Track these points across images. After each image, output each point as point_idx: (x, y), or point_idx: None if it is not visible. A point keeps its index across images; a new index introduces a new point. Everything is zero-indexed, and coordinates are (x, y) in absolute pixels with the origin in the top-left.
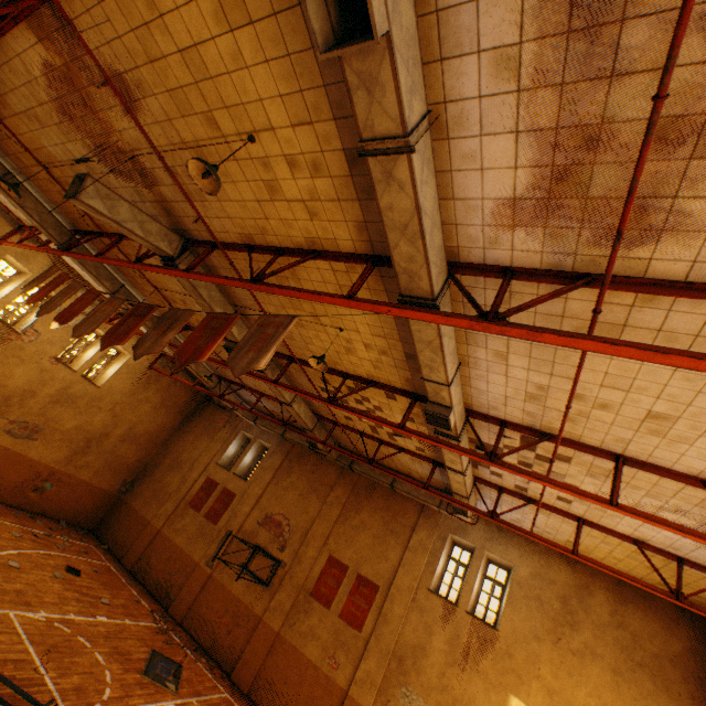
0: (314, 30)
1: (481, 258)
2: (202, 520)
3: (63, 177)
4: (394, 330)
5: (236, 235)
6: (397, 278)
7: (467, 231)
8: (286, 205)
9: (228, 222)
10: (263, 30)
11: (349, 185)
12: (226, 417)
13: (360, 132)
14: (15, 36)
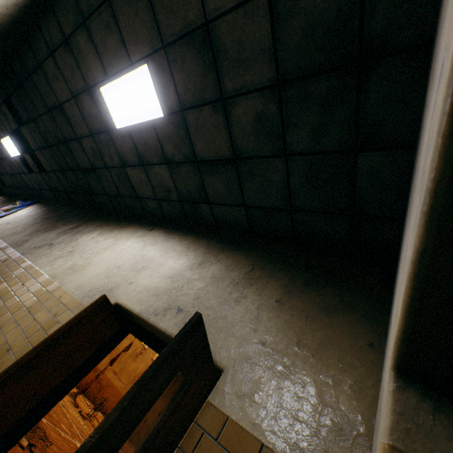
0: None
1: None
2: None
3: None
4: None
5: None
6: None
7: None
8: None
9: None
10: None
11: None
12: None
13: None
14: None
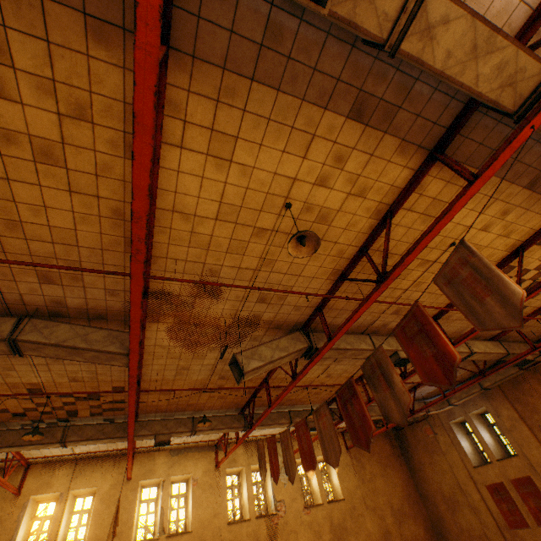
0: (307, 1)
1: (525, 12)
2: None
3: (214, 385)
4: (497, 183)
5: (325, 283)
6: (497, 105)
7: (491, 14)
8: (340, 215)
9: (314, 281)
10: (244, 132)
11: (369, 135)
12: (425, 426)
13: (378, 40)
14: (148, 337)
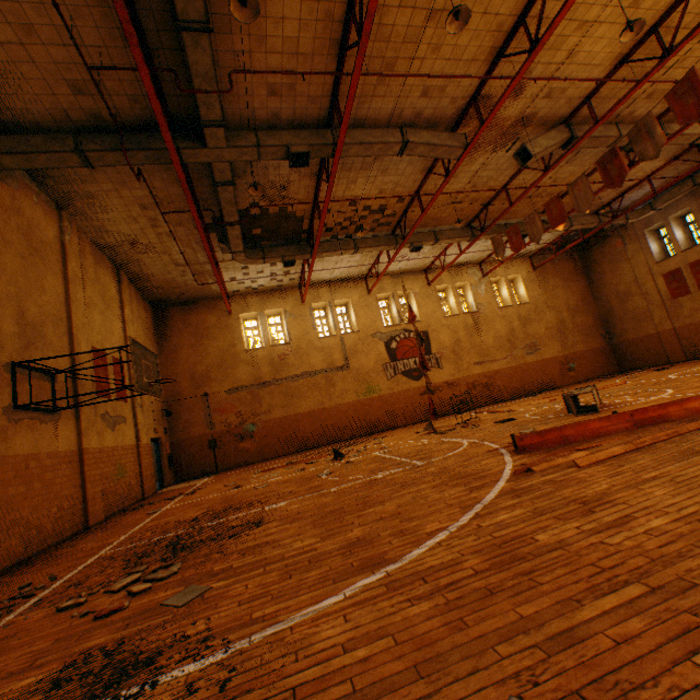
0: None
1: None
2: (699, 294)
3: (463, 196)
4: None
5: (604, 71)
6: None
7: None
8: None
9: (596, 70)
10: None
11: None
12: (616, 241)
13: None
14: None
